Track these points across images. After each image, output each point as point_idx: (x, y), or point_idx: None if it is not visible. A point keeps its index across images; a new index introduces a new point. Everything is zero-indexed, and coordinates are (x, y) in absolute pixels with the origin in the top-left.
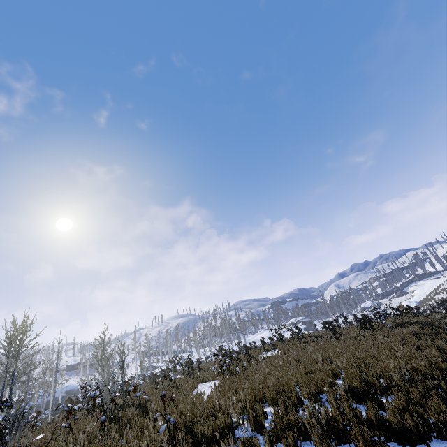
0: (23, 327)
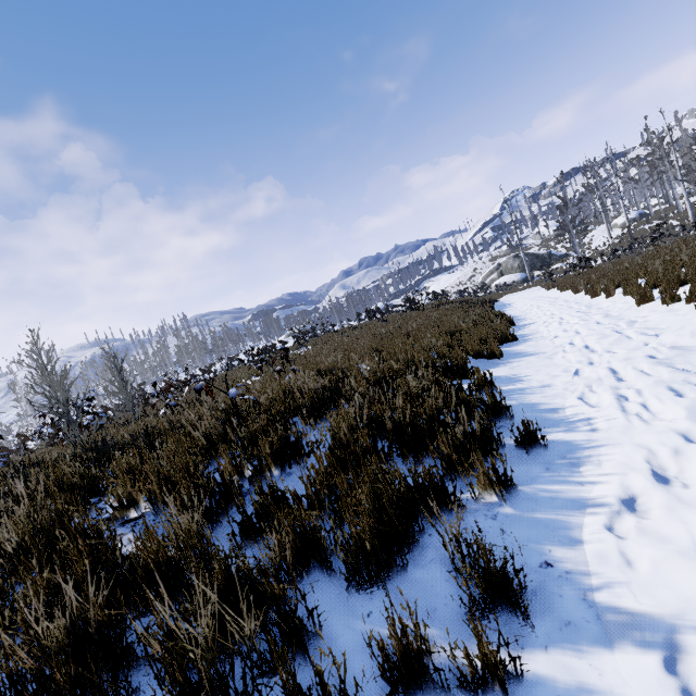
0: None
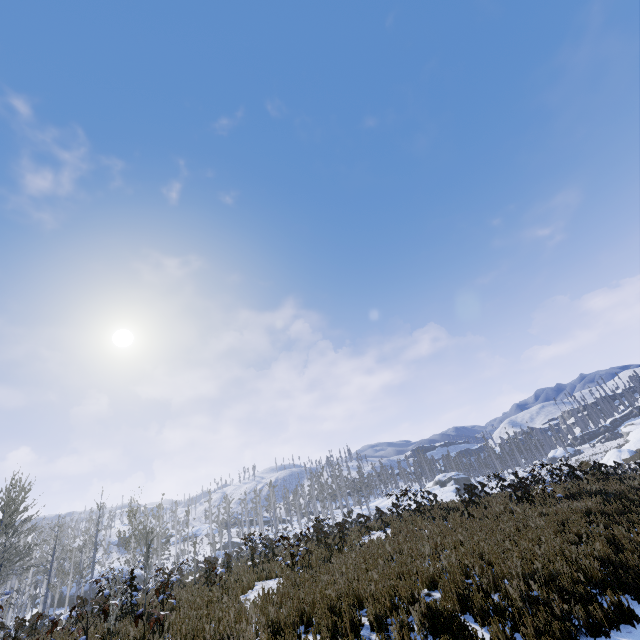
0: (9, 495)
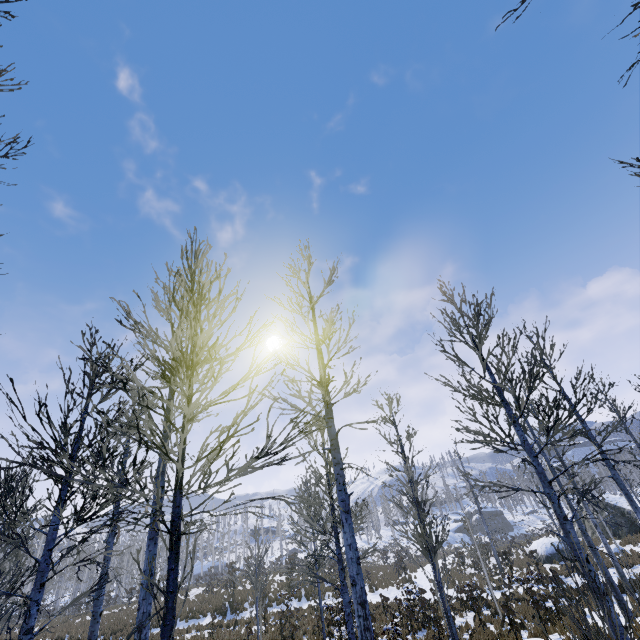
0: None
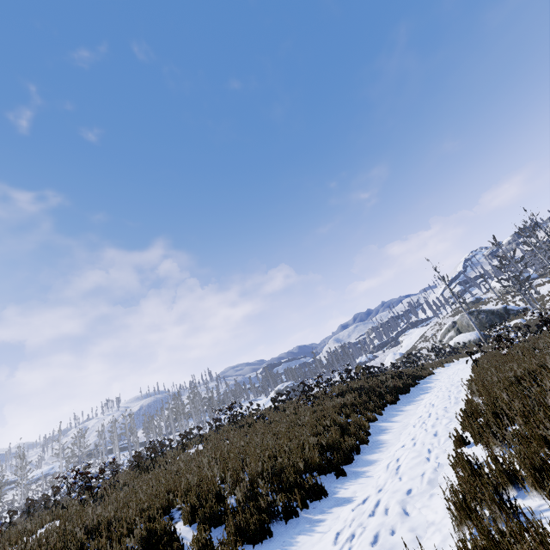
0: None
